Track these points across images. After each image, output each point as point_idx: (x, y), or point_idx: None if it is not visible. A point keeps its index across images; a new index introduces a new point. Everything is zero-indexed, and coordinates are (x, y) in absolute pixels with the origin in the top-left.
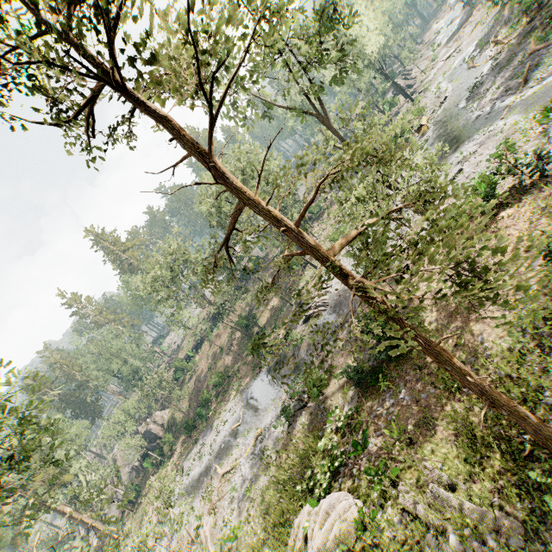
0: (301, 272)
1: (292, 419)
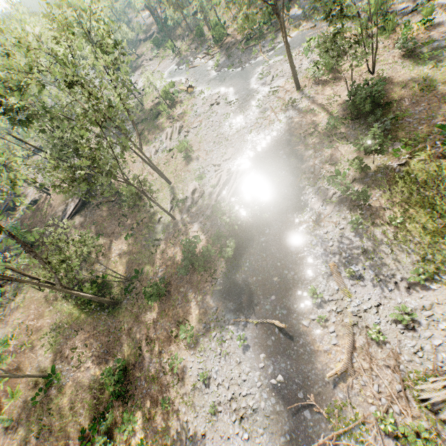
0: (137, 206)
1: (355, 211)
